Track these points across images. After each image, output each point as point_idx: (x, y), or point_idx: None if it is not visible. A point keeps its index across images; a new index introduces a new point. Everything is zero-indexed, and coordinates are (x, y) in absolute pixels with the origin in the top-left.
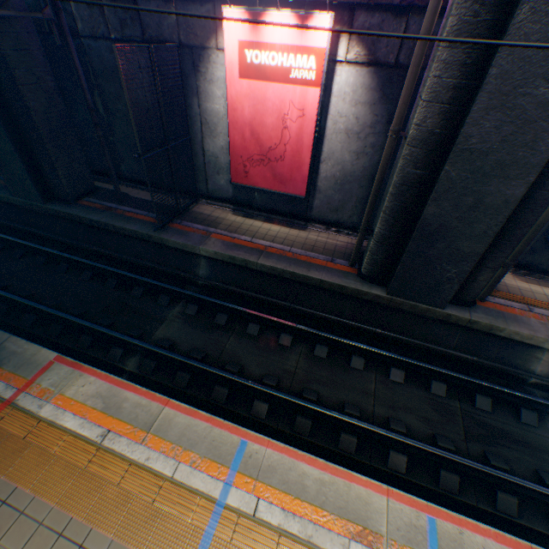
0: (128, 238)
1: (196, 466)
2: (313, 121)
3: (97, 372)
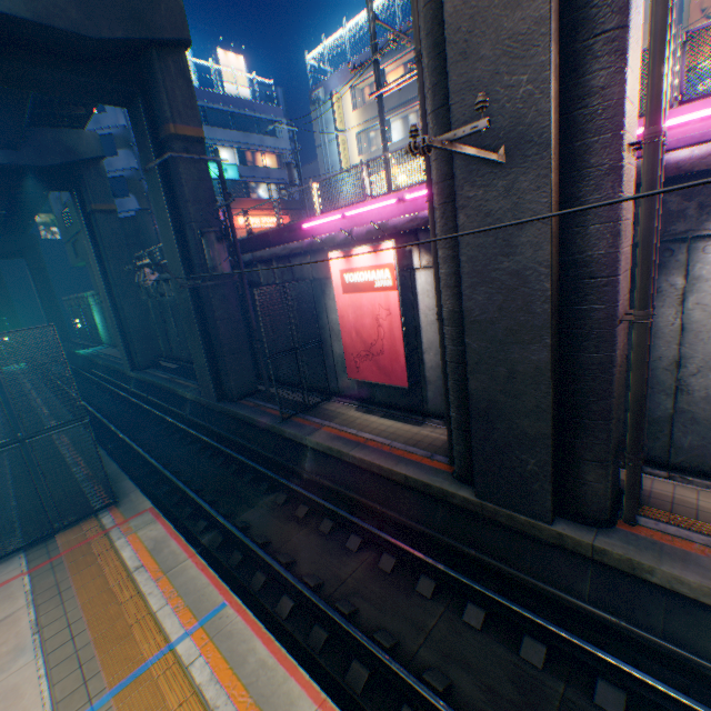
0: (261, 429)
1: (177, 610)
2: (398, 316)
3: (166, 522)
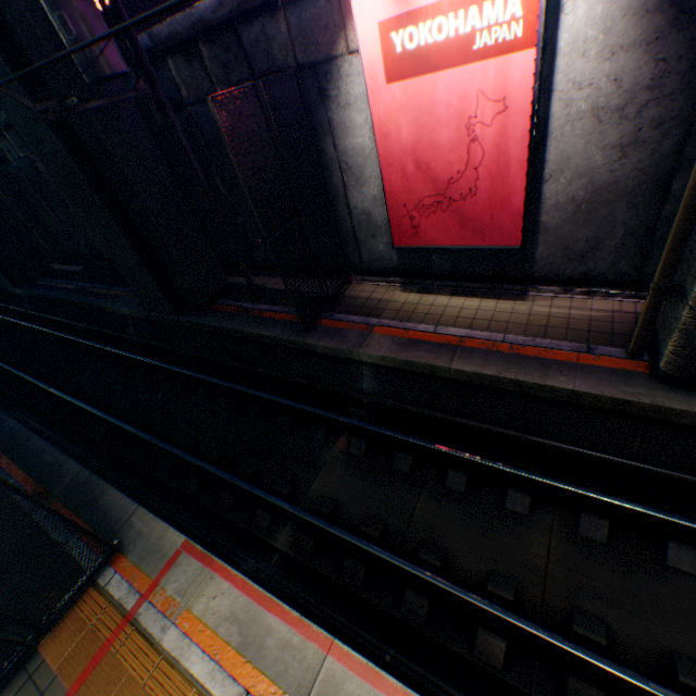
0: (268, 346)
1: None
2: (525, 112)
3: (231, 574)
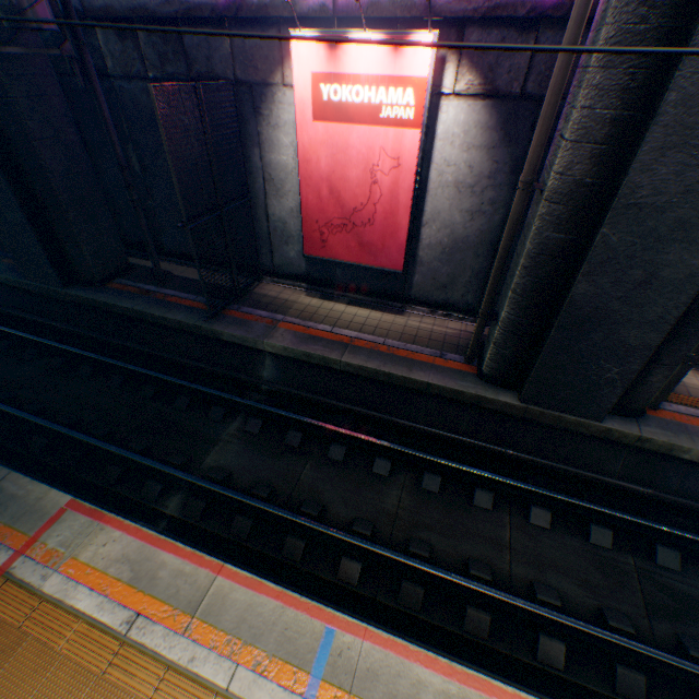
0: (170, 330)
1: (261, 670)
2: (412, 172)
3: (124, 524)
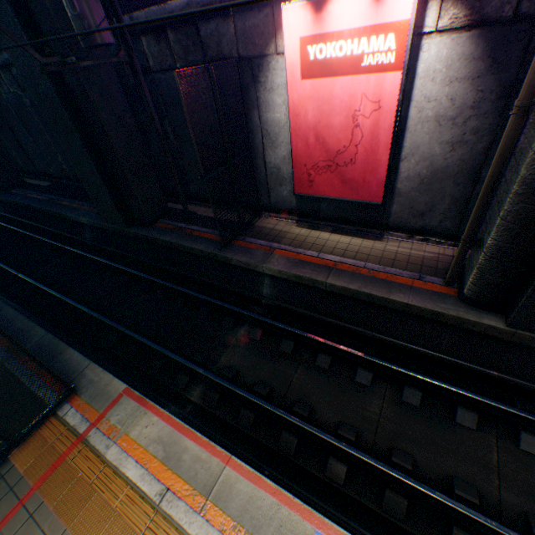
0: (195, 256)
1: None
2: (392, 112)
3: (159, 411)
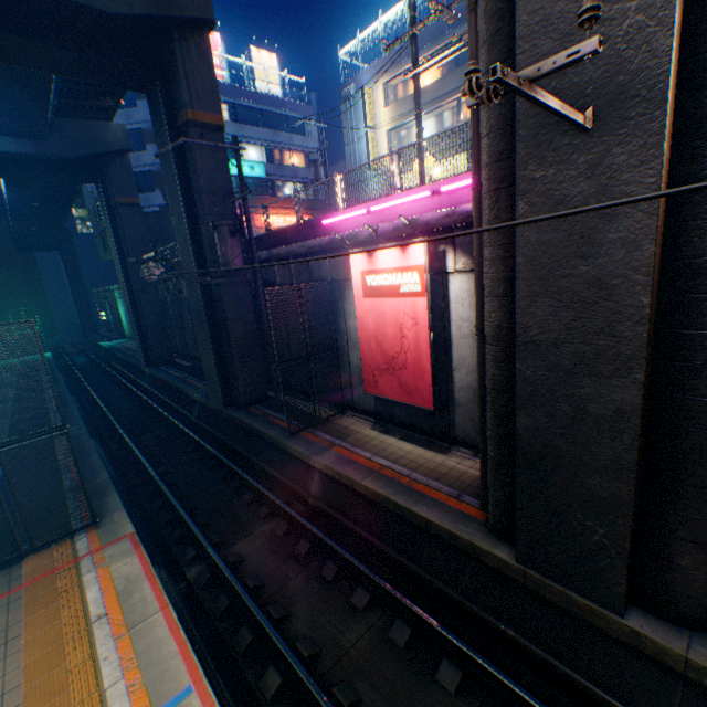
0: (267, 442)
1: (131, 689)
2: (426, 327)
3: (144, 555)
